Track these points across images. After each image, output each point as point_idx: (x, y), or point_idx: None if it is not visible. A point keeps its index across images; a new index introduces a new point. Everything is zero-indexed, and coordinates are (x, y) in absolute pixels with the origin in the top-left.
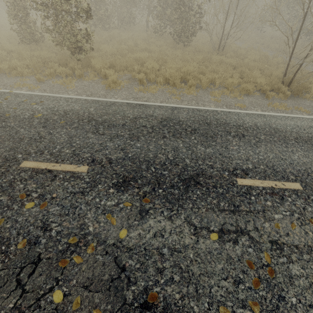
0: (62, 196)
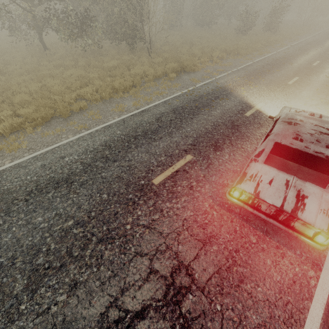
0: None
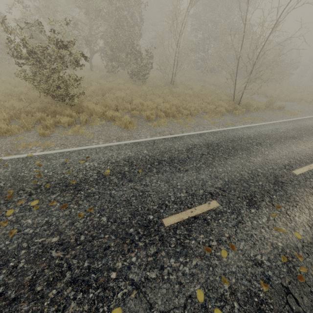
0: (232, 232)
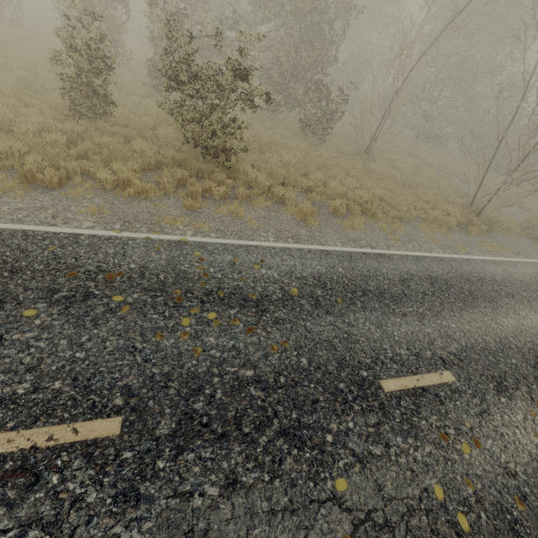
0: (475, 423)
